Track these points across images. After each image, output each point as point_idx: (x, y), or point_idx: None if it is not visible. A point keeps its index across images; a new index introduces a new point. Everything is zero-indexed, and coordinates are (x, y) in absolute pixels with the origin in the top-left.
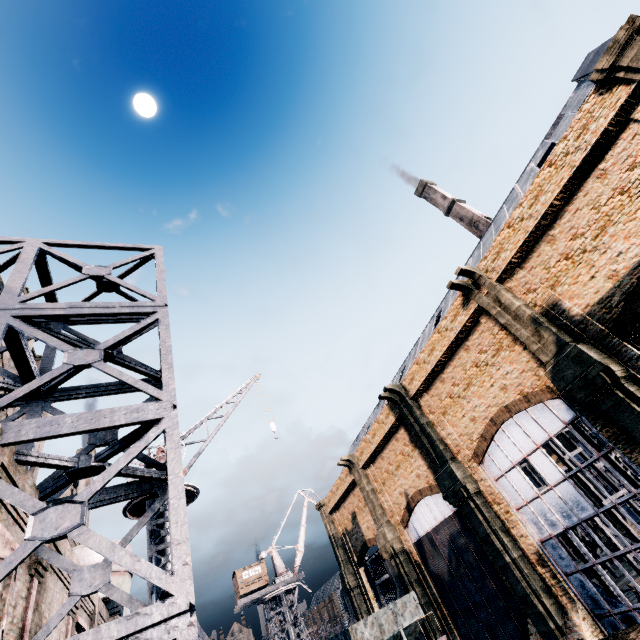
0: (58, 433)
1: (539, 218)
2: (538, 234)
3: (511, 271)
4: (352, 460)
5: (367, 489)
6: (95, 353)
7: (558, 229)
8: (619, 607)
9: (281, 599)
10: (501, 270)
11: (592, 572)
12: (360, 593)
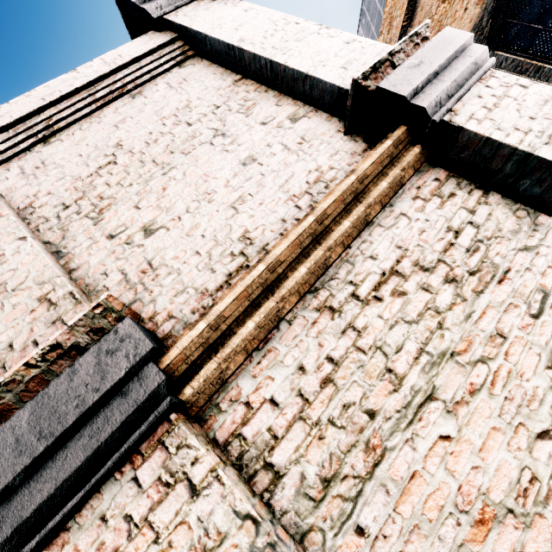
0: None
1: None
2: None
3: (404, 34)
4: None
5: None
6: None
7: None
8: None
9: None
10: (397, 38)
11: None
12: None
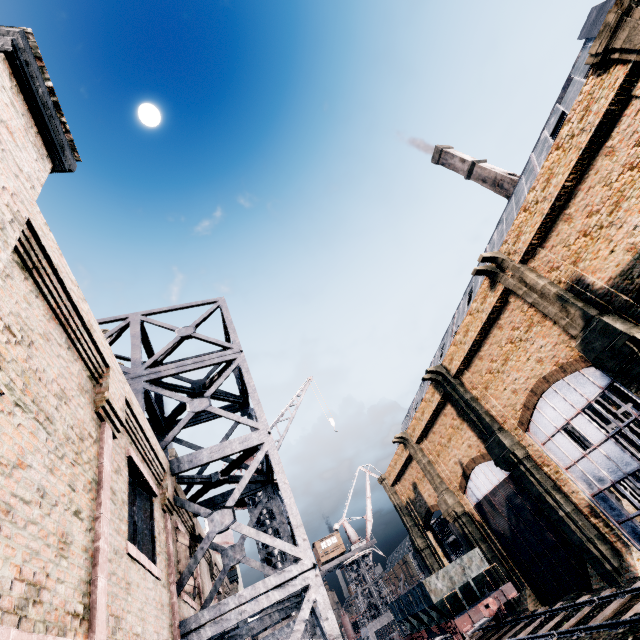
0: (202, 463)
1: (553, 200)
2: (554, 215)
3: (533, 252)
4: (405, 437)
5: (423, 462)
6: (206, 400)
7: (573, 208)
8: None
9: (359, 563)
10: (522, 252)
11: None
12: (430, 553)
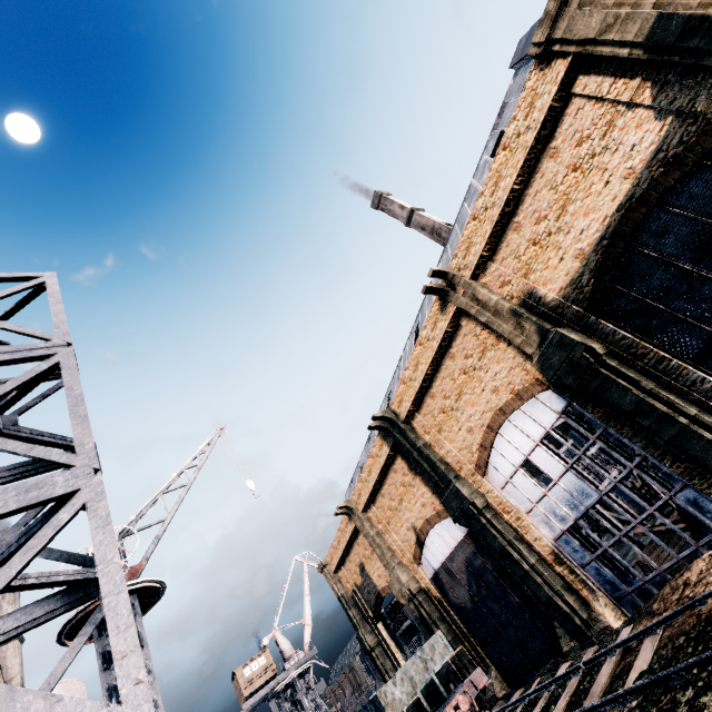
0: None
1: (502, 205)
2: (504, 223)
3: (483, 266)
4: (350, 506)
5: (372, 534)
6: None
7: (522, 215)
8: (634, 584)
9: (295, 686)
10: (474, 266)
11: (604, 557)
12: (382, 651)
